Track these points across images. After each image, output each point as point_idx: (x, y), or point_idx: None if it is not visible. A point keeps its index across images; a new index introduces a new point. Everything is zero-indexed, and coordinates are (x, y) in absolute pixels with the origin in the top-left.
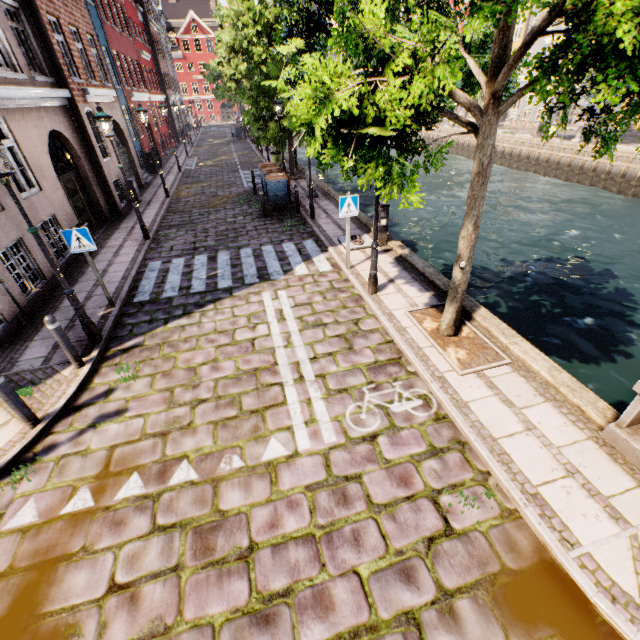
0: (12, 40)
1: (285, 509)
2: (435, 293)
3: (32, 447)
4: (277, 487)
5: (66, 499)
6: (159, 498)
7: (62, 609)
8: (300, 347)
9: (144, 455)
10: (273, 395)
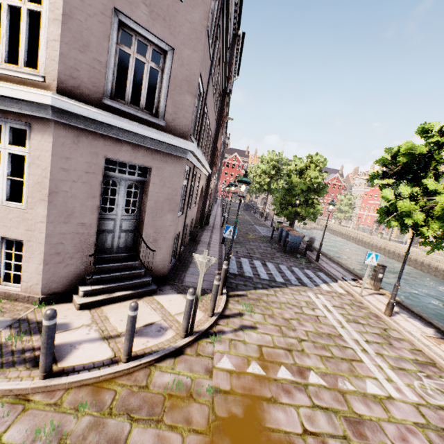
0: (209, 150)
1: (406, 431)
2: (437, 330)
3: (211, 327)
4: (390, 414)
5: (246, 364)
6: (307, 387)
7: (278, 430)
8: (352, 331)
9: (282, 357)
10: (351, 353)
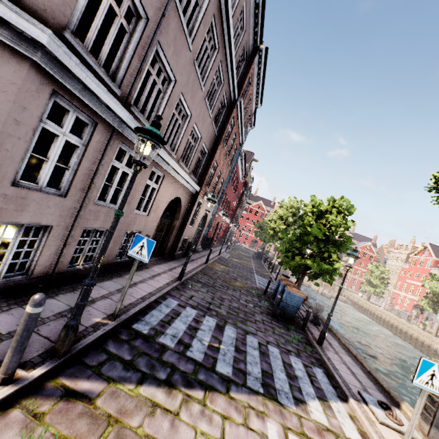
0: (195, 158)
1: None
2: None
3: None
4: None
5: None
6: None
7: None
8: None
9: None
10: None
